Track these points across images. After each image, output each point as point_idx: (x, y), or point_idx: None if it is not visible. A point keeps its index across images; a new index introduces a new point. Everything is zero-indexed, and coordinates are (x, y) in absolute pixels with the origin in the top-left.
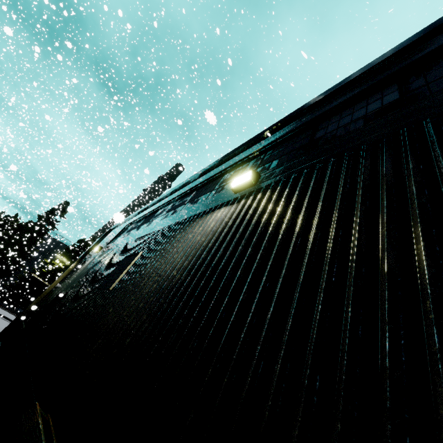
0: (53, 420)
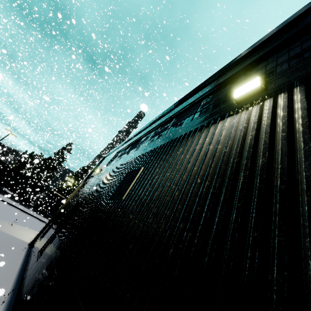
0: None
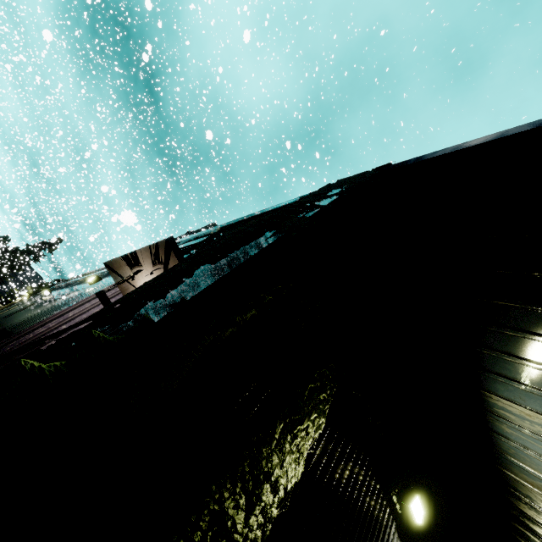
0: None
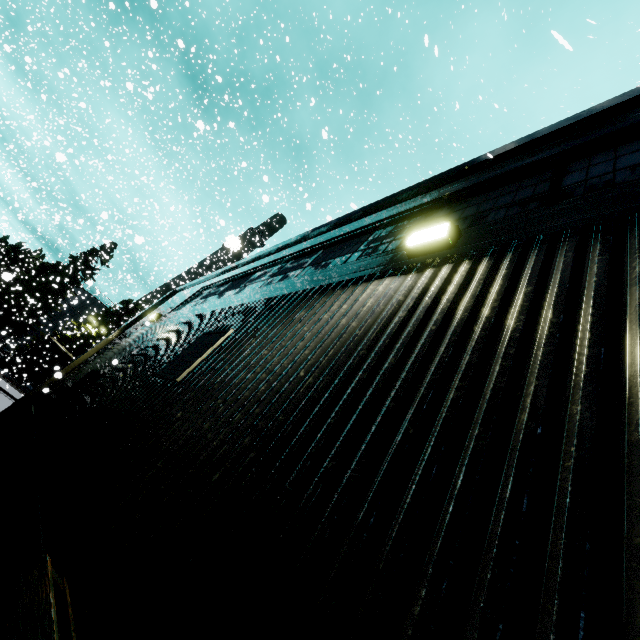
0: (72, 592)
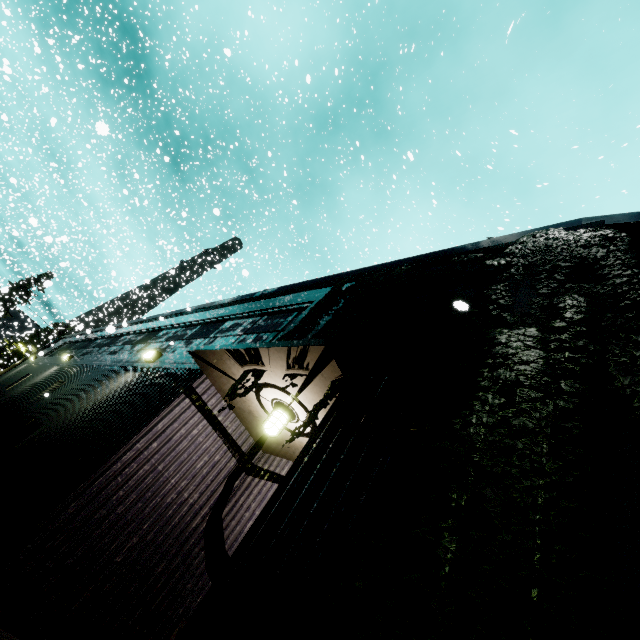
0: None
